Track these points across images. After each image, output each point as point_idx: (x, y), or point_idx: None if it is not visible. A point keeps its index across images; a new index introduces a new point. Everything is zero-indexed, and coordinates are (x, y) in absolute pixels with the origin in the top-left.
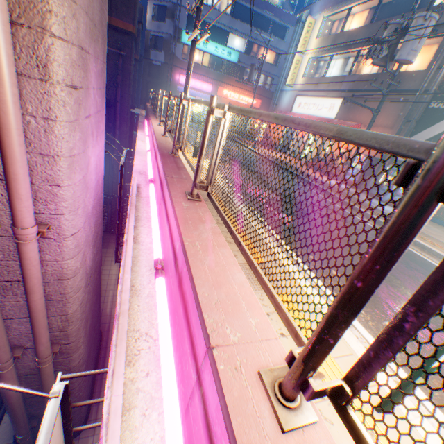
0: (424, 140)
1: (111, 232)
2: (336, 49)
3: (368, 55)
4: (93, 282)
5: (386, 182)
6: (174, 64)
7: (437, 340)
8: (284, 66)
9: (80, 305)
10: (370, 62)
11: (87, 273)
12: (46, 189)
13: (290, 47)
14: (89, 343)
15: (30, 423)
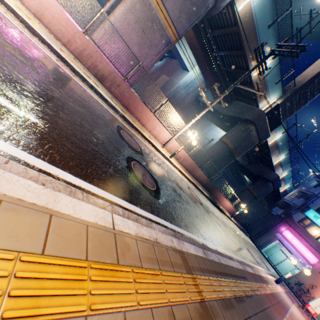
0: None
1: None
2: None
3: None
4: None
5: None
6: (286, 220)
7: None
8: None
9: None
10: None
11: None
12: None
13: None
14: None
15: None
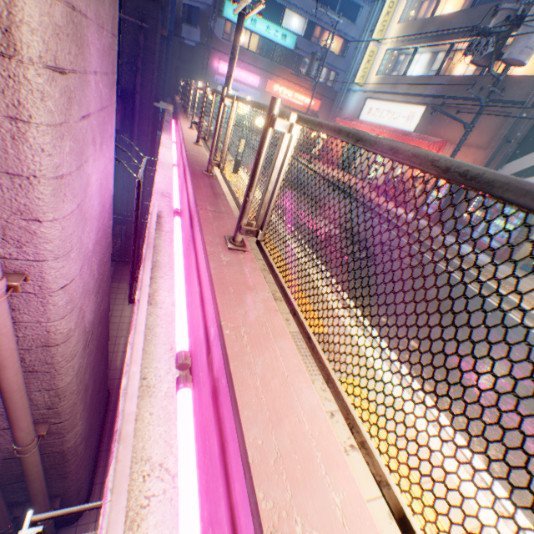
0: (525, 168)
1: (125, 262)
2: (423, 40)
3: (469, 50)
4: (96, 339)
5: (473, 218)
6: (212, 46)
7: None
8: (354, 58)
9: (76, 375)
10: (466, 60)
11: (87, 332)
12: (19, 225)
13: (363, 33)
14: (90, 415)
15: (11, 514)
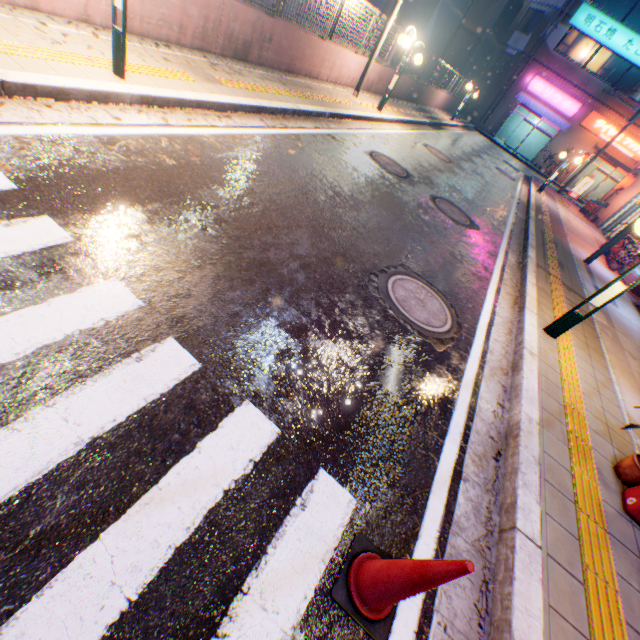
0: None
1: None
2: None
3: None
4: None
5: None
6: (534, 58)
7: (266, 186)
8: None
9: None
10: None
11: None
12: None
13: None
14: None
15: None
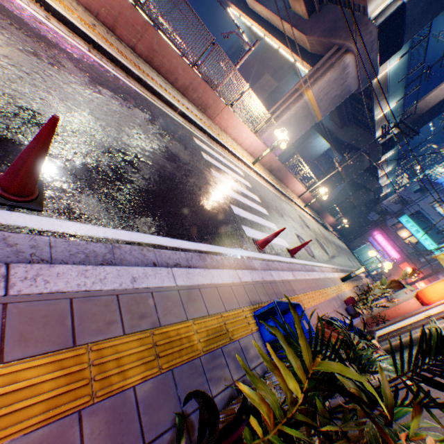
0: None
1: None
2: None
3: None
4: None
5: None
6: (380, 225)
7: (274, 201)
8: None
9: None
10: None
11: None
12: None
13: None
14: None
15: None
